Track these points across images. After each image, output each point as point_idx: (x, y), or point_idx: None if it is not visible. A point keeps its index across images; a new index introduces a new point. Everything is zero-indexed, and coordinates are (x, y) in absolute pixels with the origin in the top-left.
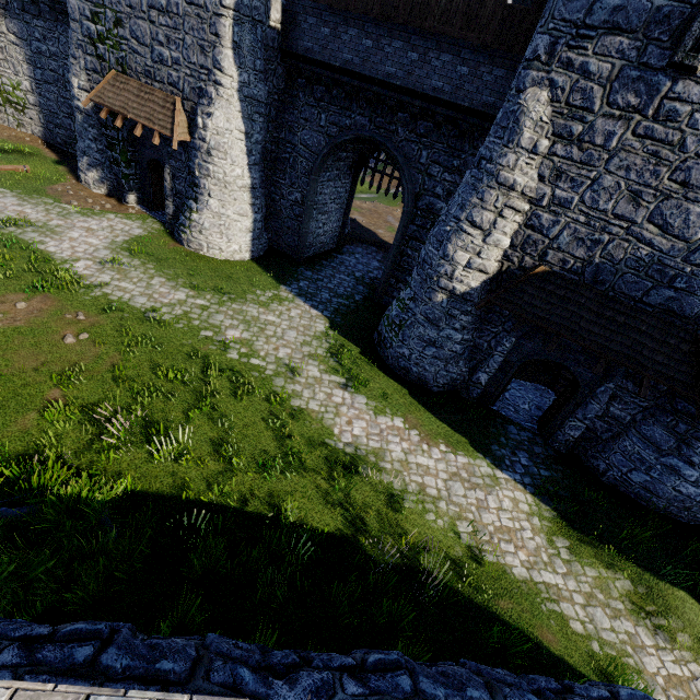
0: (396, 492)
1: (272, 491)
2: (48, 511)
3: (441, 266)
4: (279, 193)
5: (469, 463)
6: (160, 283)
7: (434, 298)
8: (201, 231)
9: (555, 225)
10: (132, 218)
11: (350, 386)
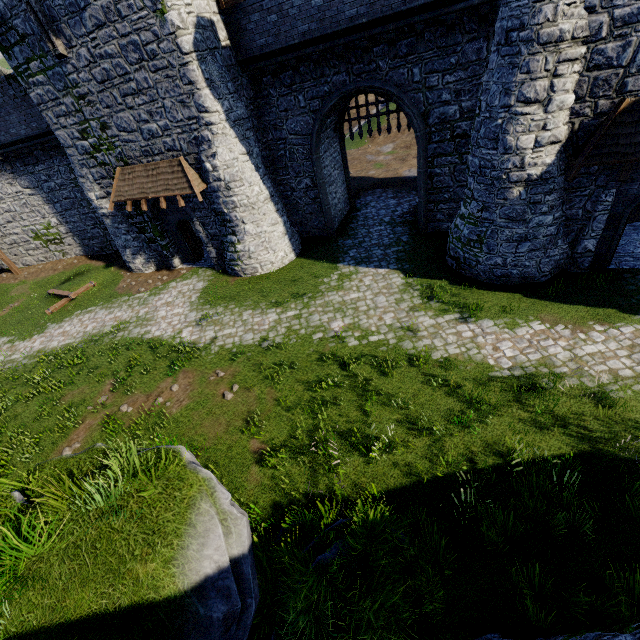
0: (595, 390)
1: (486, 441)
2: (355, 544)
3: (506, 162)
4: (288, 188)
5: (637, 329)
6: (250, 316)
7: (510, 195)
8: (250, 256)
9: (625, 50)
10: (188, 277)
11: (467, 317)
